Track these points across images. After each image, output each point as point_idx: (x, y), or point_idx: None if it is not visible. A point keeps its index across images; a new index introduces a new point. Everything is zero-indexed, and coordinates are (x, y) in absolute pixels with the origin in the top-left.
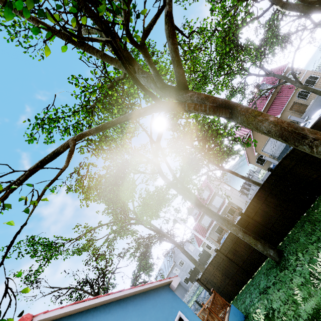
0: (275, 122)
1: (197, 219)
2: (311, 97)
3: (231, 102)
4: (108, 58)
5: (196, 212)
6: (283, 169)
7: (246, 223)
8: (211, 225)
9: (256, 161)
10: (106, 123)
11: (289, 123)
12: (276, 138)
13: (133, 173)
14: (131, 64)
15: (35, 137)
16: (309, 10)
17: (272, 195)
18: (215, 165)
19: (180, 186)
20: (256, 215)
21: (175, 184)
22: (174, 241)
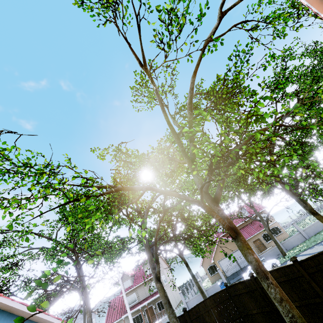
0: (256, 259)
1: (125, 292)
2: (271, 243)
3: (239, 230)
4: (185, 153)
5: (129, 283)
6: (235, 291)
7: (184, 322)
8: (134, 308)
9: (208, 267)
10: (168, 191)
11: (263, 265)
12: (253, 268)
13: (122, 212)
14: (194, 165)
15: (102, 154)
16: (292, 195)
17: (217, 309)
18: (178, 248)
19: (151, 251)
20: (196, 319)
21: (149, 246)
22: (89, 301)
